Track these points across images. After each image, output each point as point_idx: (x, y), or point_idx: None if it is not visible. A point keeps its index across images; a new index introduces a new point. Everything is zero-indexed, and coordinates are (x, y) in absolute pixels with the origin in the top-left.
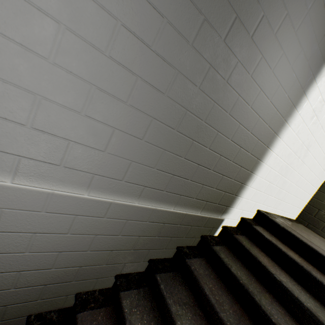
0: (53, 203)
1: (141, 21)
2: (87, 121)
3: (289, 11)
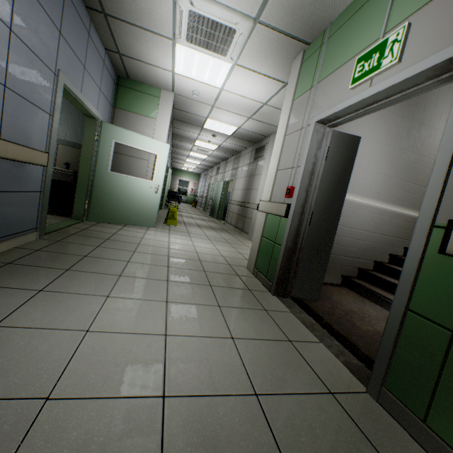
0: (367, 208)
1: (389, 140)
2: (376, 175)
3: (442, 109)
